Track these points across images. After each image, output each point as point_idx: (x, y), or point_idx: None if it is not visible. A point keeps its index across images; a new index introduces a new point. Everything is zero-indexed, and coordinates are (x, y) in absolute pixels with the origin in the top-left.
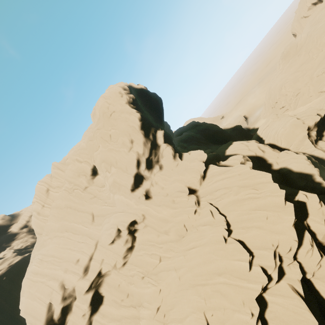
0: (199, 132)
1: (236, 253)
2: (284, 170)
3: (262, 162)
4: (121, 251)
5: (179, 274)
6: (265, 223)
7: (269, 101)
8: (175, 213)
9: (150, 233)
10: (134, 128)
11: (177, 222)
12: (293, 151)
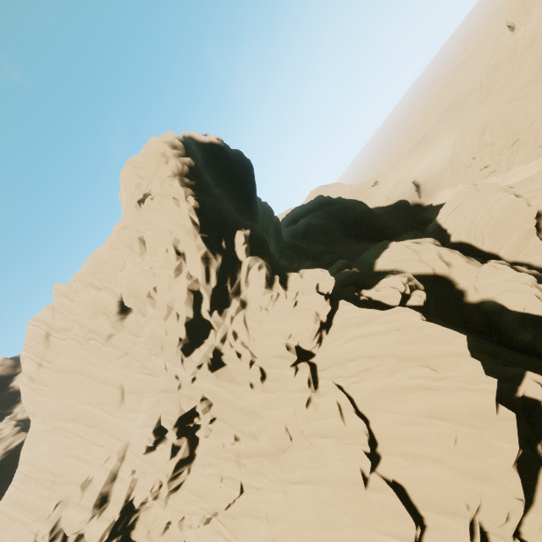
0: (330, 217)
1: (388, 516)
2: (489, 306)
3: (445, 287)
4: (169, 467)
5: (273, 533)
6: (452, 452)
7: (460, 155)
8: (270, 400)
9: (223, 433)
10: (188, 229)
11: (274, 420)
12: (506, 258)
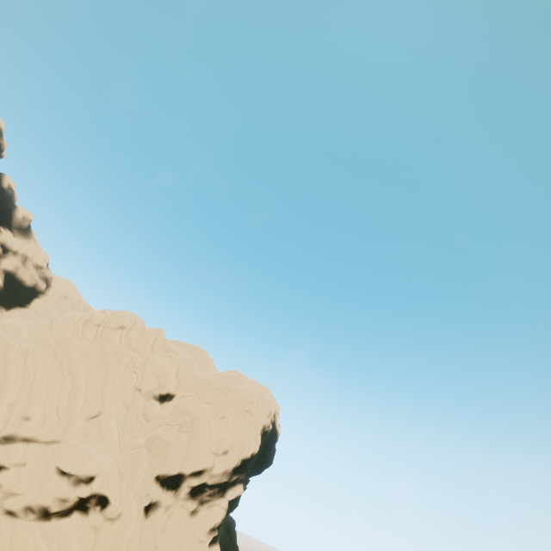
0: (223, 546)
1: None
2: None
3: None
4: (45, 496)
5: None
6: None
7: None
8: None
9: (82, 543)
10: (243, 451)
11: None
12: None
